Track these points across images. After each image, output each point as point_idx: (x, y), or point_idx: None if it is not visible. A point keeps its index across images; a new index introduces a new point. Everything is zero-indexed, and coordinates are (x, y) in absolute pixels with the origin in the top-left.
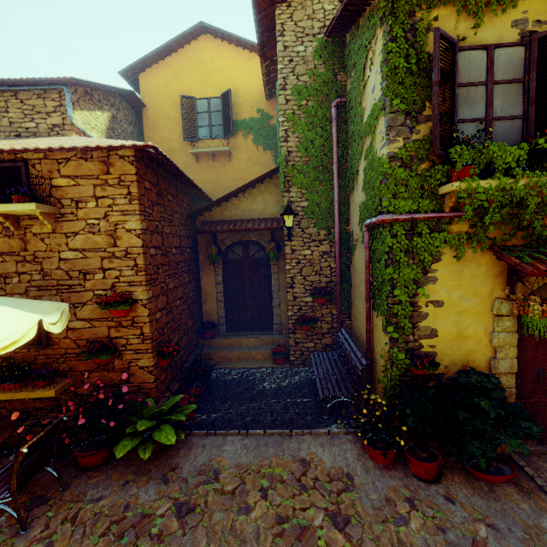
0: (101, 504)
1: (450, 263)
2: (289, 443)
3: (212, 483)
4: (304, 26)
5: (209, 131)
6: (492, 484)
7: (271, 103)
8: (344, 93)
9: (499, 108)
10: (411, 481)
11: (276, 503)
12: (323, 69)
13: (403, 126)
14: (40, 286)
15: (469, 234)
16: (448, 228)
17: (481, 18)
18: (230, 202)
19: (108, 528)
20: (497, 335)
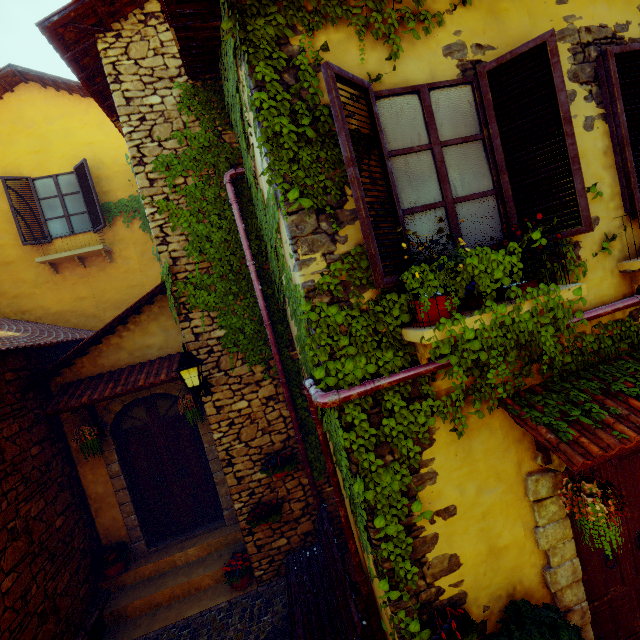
0: None
1: (450, 441)
2: None
3: None
4: (152, 65)
5: (67, 223)
6: None
7: None
8: (239, 160)
9: (459, 183)
10: None
11: None
12: (199, 128)
13: (318, 232)
14: None
15: (466, 389)
16: (432, 386)
17: (397, 43)
18: (105, 344)
19: None
20: (544, 532)
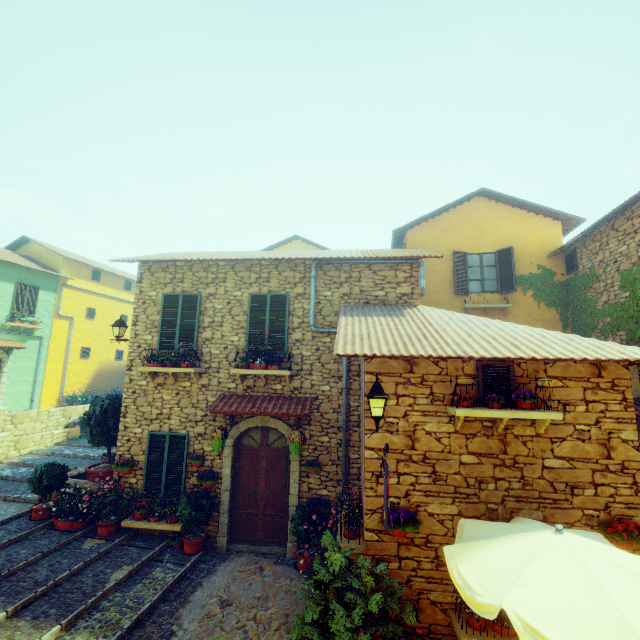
0: None
1: None
2: None
3: None
4: None
5: (481, 285)
6: None
7: (553, 260)
8: None
9: None
10: None
11: None
12: None
13: None
14: (519, 497)
15: None
16: None
17: None
18: None
19: None
20: None
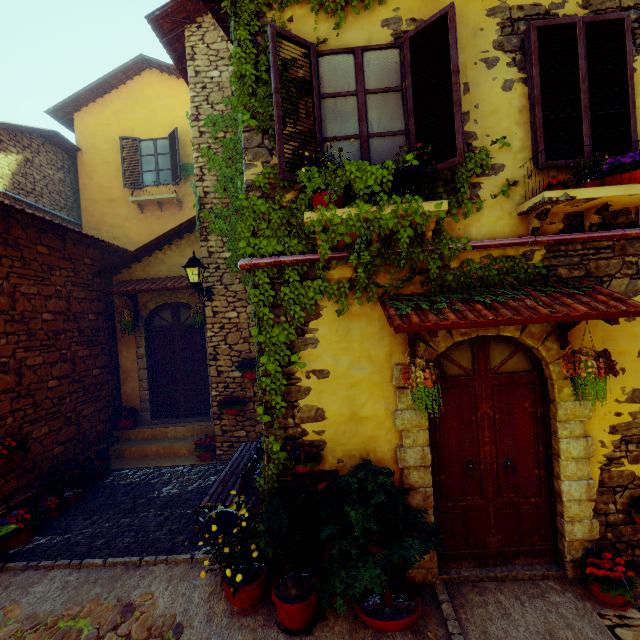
0: None
1: (334, 320)
2: (129, 577)
3: None
4: (218, 48)
5: (156, 176)
6: (383, 633)
7: None
8: None
9: (376, 123)
10: (267, 633)
11: None
12: None
13: (261, 147)
14: None
15: (352, 281)
16: (327, 274)
17: (342, 16)
18: (153, 257)
19: None
20: (401, 414)
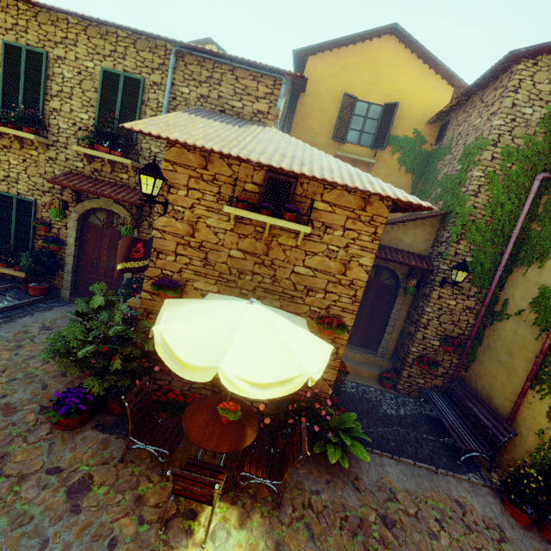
0: (323, 498)
1: None
2: (438, 480)
3: (395, 502)
4: (542, 89)
5: (359, 136)
6: None
7: (430, 128)
8: (550, 168)
9: None
10: (548, 547)
11: (455, 537)
12: (541, 138)
13: None
14: (267, 289)
15: None
16: None
17: None
18: None
19: (341, 523)
20: None
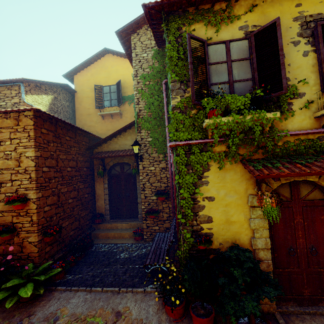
0: None
1: (216, 171)
2: (115, 298)
3: None
4: (146, 43)
5: (110, 102)
6: None
7: None
8: None
9: (237, 75)
10: None
11: None
12: (157, 64)
13: (180, 89)
14: None
15: (226, 152)
16: (212, 149)
17: (219, 27)
18: (112, 140)
19: None
20: (253, 220)
